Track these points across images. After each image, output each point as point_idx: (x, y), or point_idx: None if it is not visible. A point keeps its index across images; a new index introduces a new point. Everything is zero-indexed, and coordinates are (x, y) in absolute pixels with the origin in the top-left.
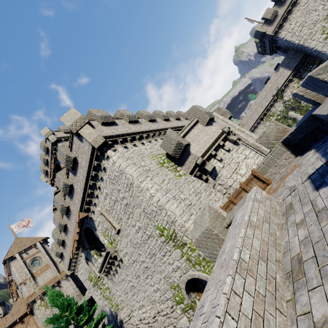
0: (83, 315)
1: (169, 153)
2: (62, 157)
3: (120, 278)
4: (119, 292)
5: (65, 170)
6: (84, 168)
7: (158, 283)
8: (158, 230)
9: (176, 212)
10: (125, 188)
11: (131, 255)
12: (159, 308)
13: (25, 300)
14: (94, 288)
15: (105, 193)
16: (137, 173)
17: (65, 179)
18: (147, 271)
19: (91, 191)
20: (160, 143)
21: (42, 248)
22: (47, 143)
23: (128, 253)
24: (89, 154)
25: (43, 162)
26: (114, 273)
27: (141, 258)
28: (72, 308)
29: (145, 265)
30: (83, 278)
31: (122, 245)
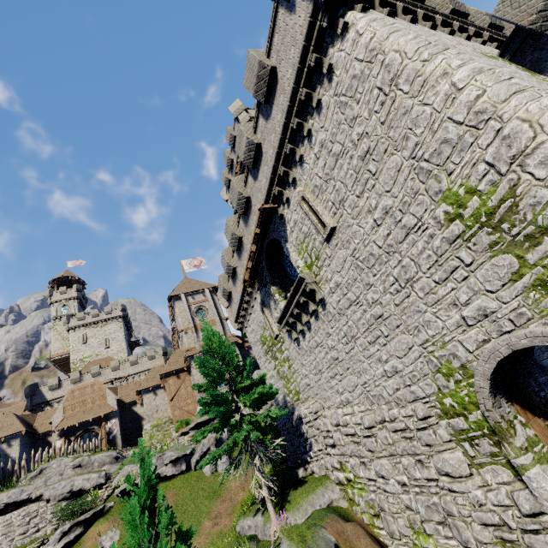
0: (244, 377)
1: (522, 22)
2: (252, 72)
3: (313, 340)
4: (306, 368)
5: (253, 124)
6: (288, 87)
7: (401, 356)
8: (445, 205)
9: (543, 118)
10: (373, 102)
11: (348, 290)
12: (387, 414)
13: (184, 354)
14: (266, 357)
15: (318, 145)
16: (419, 42)
17: (251, 134)
18: (377, 326)
19: (291, 147)
20: (478, 45)
21: (211, 298)
22: (235, 130)
23: (341, 286)
24: (304, 34)
25: (227, 165)
26: (303, 331)
27: (370, 293)
28: (229, 359)
29: (377, 312)
30: (253, 339)
31: (331, 268)
